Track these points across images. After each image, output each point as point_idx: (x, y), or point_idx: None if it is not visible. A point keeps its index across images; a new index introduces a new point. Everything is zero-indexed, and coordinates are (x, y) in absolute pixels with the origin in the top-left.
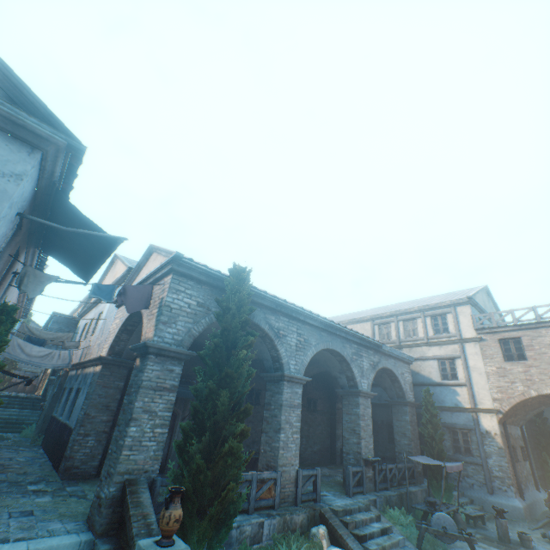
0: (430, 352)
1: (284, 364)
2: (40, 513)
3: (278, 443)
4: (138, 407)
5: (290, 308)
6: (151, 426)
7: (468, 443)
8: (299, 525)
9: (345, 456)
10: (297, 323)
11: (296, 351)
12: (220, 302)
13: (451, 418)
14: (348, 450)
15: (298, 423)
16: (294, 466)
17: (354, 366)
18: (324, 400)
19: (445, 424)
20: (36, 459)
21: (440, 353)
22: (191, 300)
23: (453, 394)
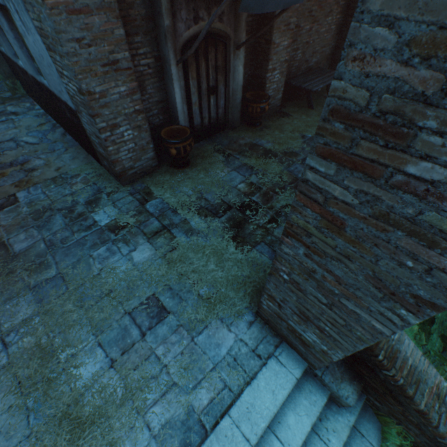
0: None
1: None
2: (173, 303)
3: None
4: None
5: None
6: None
7: None
8: None
9: None
10: None
11: None
12: None
13: None
14: None
15: None
16: None
17: None
18: None
19: None
20: (48, 133)
21: None
22: None
23: None
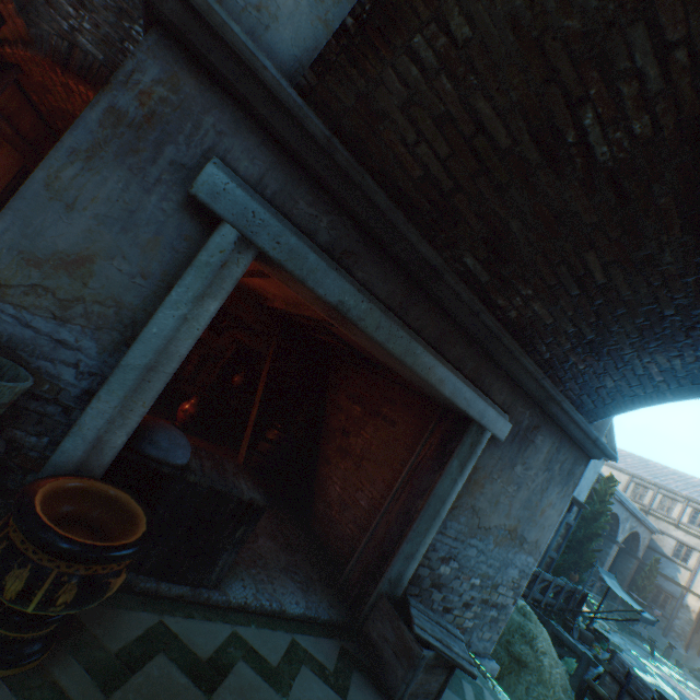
0: (674, 533)
1: None
2: None
3: None
4: None
5: None
6: None
7: (666, 603)
8: None
9: None
10: None
11: None
12: (596, 491)
13: (662, 582)
14: None
15: None
16: None
17: (620, 525)
18: None
19: (654, 582)
20: None
21: (682, 538)
22: None
23: (675, 569)
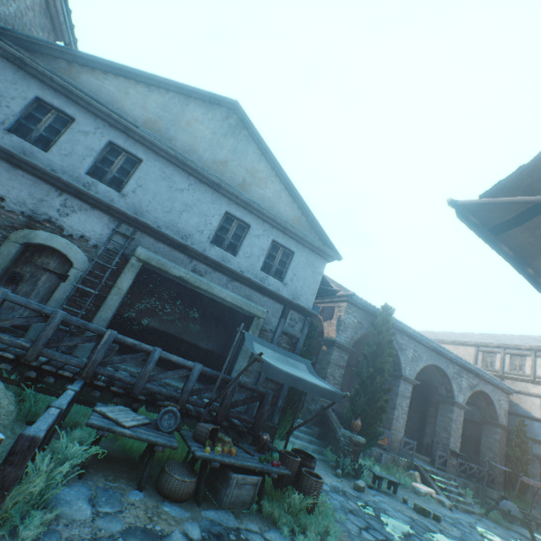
0: (534, 390)
1: (401, 368)
2: None
3: (393, 416)
4: (328, 372)
5: (411, 331)
6: (333, 383)
7: None
8: (401, 466)
9: (434, 444)
10: (414, 342)
11: (411, 362)
12: (374, 325)
13: None
14: (438, 441)
15: (406, 408)
16: (400, 433)
17: (453, 382)
18: (418, 401)
19: (536, 454)
20: None
21: None
22: (354, 319)
23: None
